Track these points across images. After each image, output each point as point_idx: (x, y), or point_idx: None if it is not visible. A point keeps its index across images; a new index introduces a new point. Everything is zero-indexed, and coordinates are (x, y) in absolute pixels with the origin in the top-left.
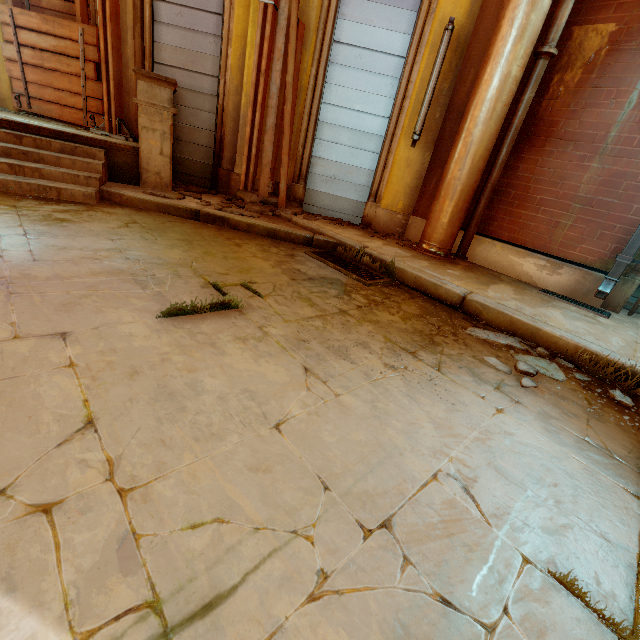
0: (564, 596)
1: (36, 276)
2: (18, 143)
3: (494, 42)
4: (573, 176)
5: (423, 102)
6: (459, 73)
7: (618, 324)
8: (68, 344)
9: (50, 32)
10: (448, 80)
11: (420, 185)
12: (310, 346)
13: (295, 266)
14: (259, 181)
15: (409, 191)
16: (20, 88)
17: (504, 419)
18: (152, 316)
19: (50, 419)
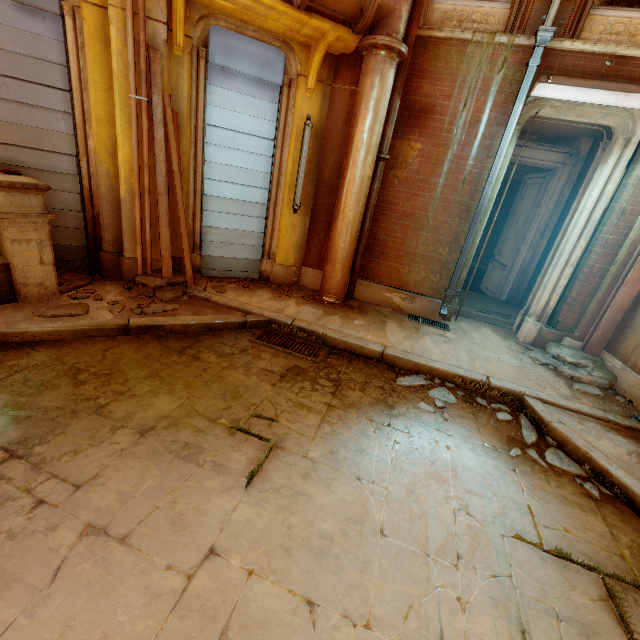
0: (520, 544)
1: (108, 506)
2: None
3: (352, 152)
4: (413, 240)
5: (298, 180)
6: (321, 156)
7: (456, 335)
8: (225, 557)
9: None
10: (313, 161)
11: (305, 242)
12: (343, 455)
13: (260, 365)
14: (161, 265)
15: (297, 248)
16: None
17: (453, 453)
18: (238, 491)
19: (290, 617)
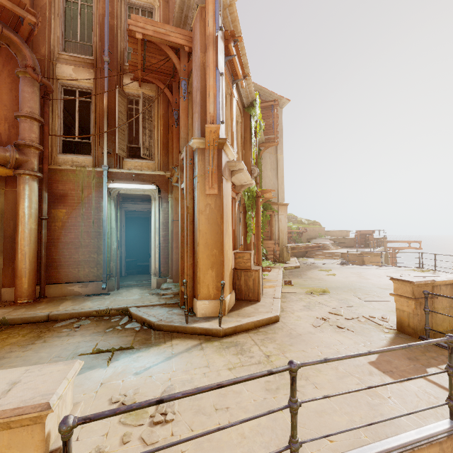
0: (81, 356)
1: None
2: None
3: (19, 218)
4: (76, 254)
5: None
6: (4, 223)
7: (111, 296)
8: None
9: None
10: None
11: (2, 272)
12: None
13: None
14: None
15: None
16: None
17: (69, 341)
18: None
19: None
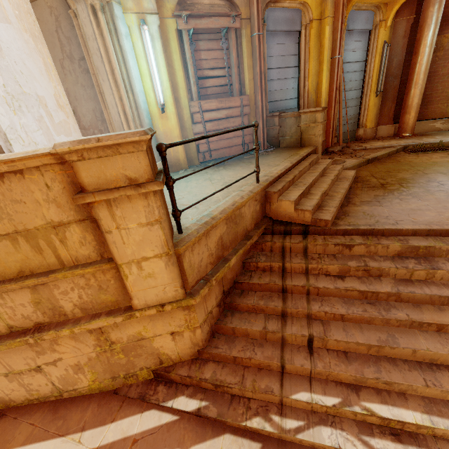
0: None
1: None
2: (310, 167)
3: (423, 49)
4: (448, 88)
5: (380, 77)
6: (388, 61)
7: None
8: None
9: (223, 107)
10: (384, 65)
11: (379, 112)
12: None
13: (436, 157)
14: (339, 139)
15: (375, 116)
16: (204, 148)
17: None
18: None
19: None
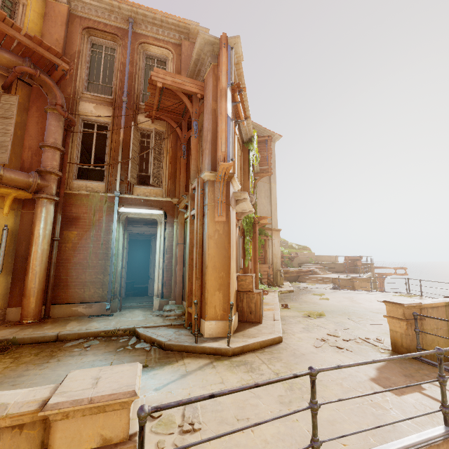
0: None
1: None
2: None
3: (34, 239)
4: (83, 275)
5: None
6: (17, 243)
7: (115, 317)
8: None
9: None
10: (12, 246)
11: (9, 292)
12: (6, 381)
13: None
14: None
15: (2, 296)
16: None
17: (83, 360)
18: None
19: None
